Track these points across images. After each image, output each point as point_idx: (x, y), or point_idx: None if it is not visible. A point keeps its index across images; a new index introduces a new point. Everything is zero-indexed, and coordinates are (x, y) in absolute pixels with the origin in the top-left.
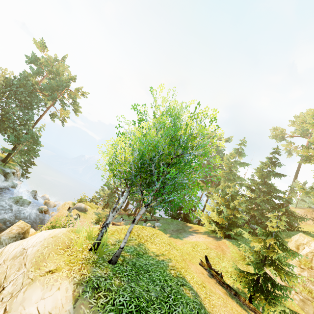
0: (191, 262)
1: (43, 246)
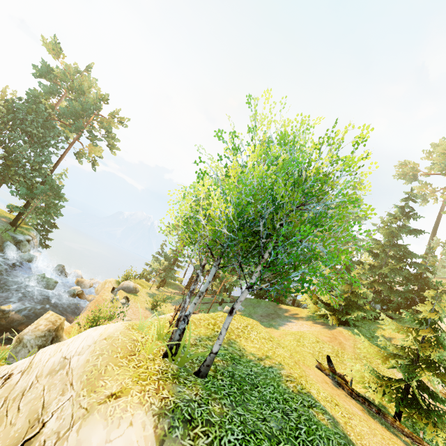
0: (306, 365)
1: (94, 353)
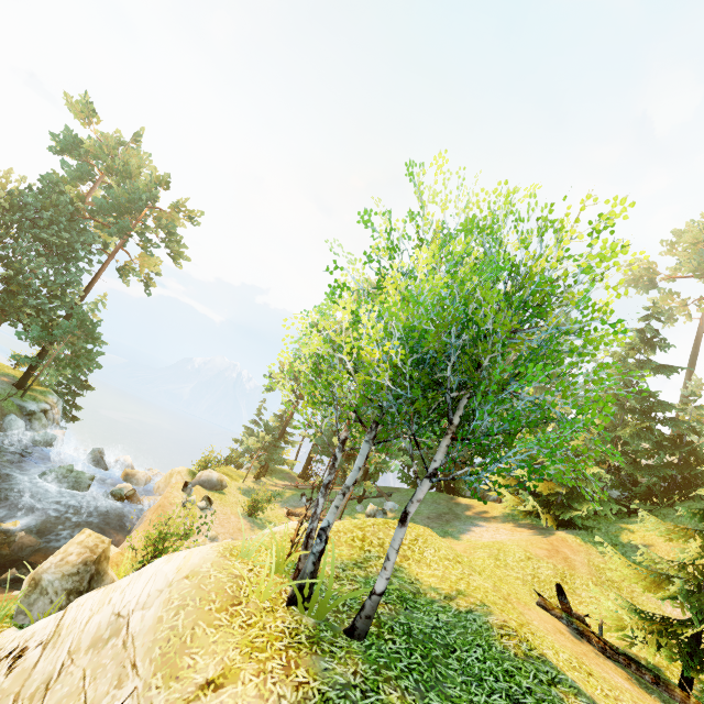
0: (522, 602)
1: (171, 605)
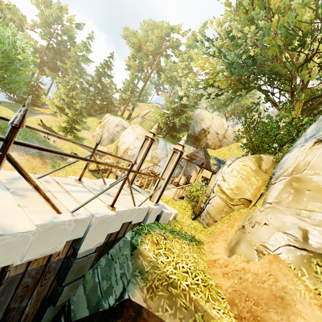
0: (32, 123)
1: None
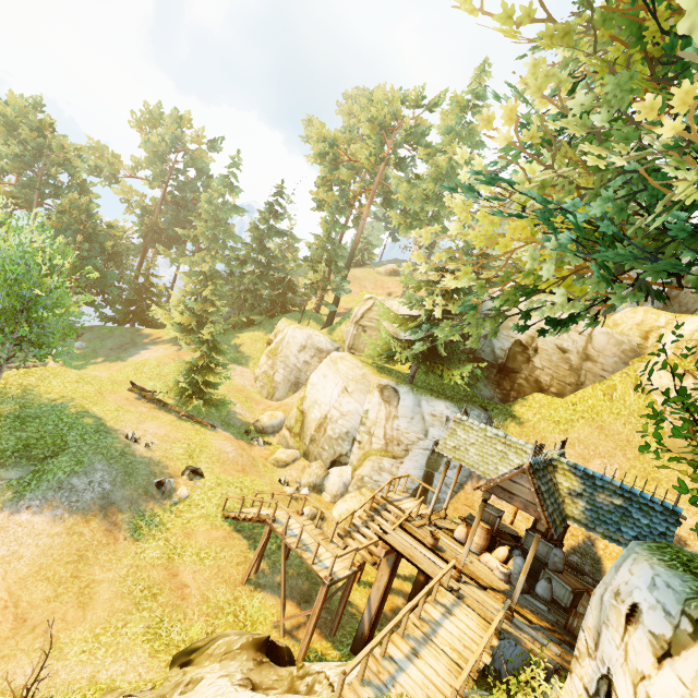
0: (114, 392)
1: None
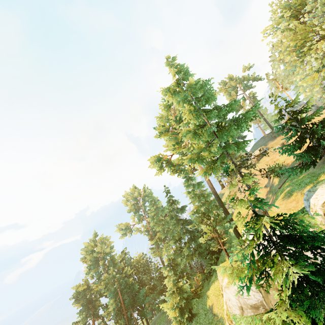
0: None
1: None
